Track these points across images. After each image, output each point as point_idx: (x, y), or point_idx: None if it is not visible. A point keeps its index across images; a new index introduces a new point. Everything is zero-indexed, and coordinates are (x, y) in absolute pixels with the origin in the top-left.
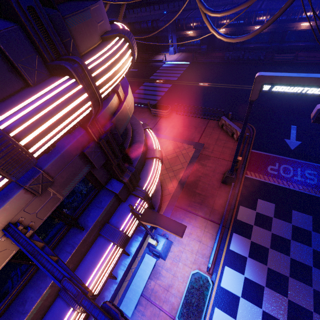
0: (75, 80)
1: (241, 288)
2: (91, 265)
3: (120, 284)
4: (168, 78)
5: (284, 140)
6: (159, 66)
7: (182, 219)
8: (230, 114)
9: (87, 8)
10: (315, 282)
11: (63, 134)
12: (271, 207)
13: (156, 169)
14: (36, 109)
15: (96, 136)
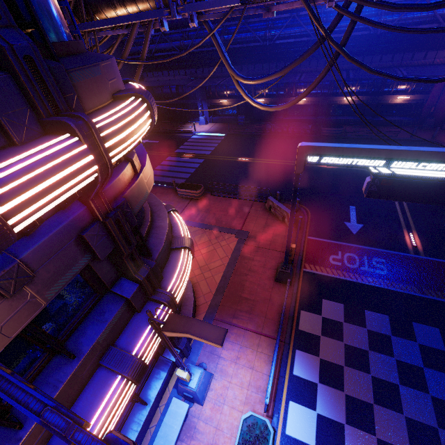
0: (79, 138)
1: (314, 432)
2: (84, 417)
3: None
4: (199, 151)
5: (344, 223)
6: (187, 138)
7: (225, 337)
8: (278, 194)
9: (97, 64)
10: (405, 406)
11: (54, 210)
12: (339, 308)
13: (185, 263)
14: (23, 170)
15: (102, 214)
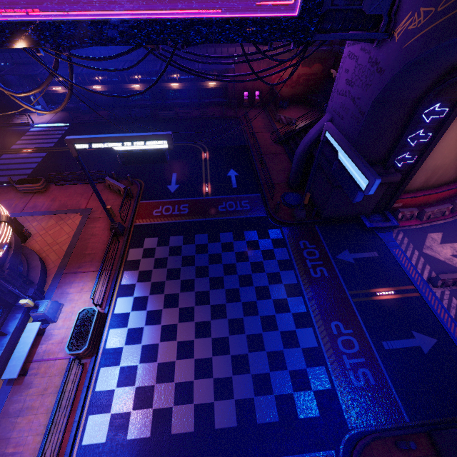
0: None
1: (131, 305)
2: None
3: (0, 365)
4: (41, 145)
5: (167, 187)
6: (24, 131)
7: (73, 281)
8: (113, 174)
9: None
10: (182, 275)
11: None
12: (155, 240)
13: (1, 230)
14: None
15: None
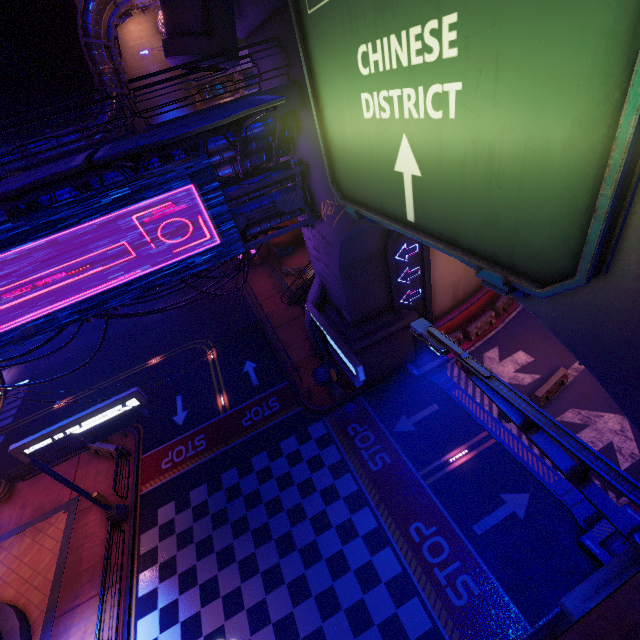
0: None
1: (158, 625)
2: None
3: None
4: None
5: (173, 419)
6: None
7: (70, 625)
8: None
9: None
10: (216, 545)
11: None
12: (172, 507)
13: None
14: None
15: None
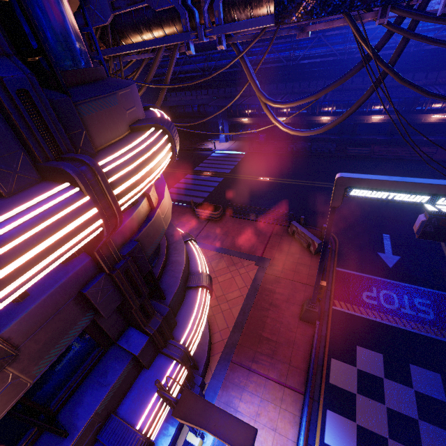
0: (80, 189)
1: None
2: None
3: None
4: (219, 170)
5: (378, 254)
6: (206, 156)
7: (244, 386)
8: (302, 218)
9: (113, 92)
10: None
11: None
12: (377, 359)
13: (202, 306)
14: None
15: (108, 265)
